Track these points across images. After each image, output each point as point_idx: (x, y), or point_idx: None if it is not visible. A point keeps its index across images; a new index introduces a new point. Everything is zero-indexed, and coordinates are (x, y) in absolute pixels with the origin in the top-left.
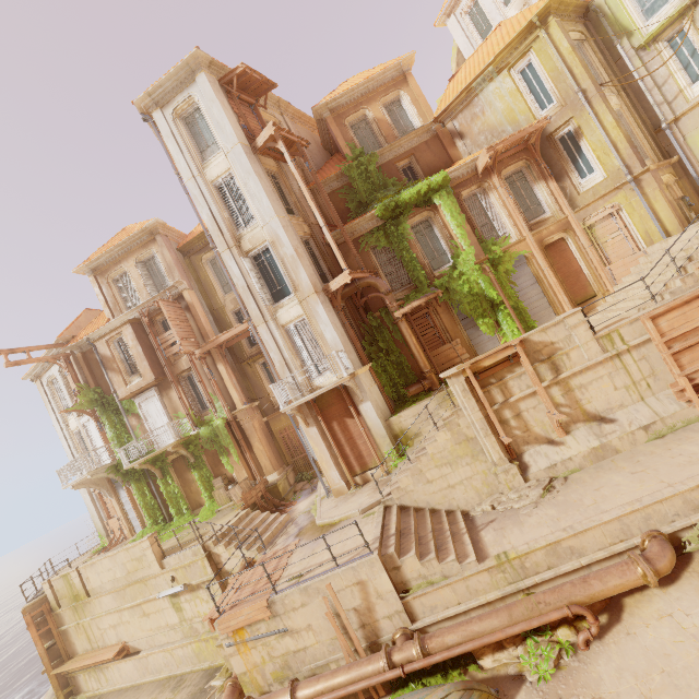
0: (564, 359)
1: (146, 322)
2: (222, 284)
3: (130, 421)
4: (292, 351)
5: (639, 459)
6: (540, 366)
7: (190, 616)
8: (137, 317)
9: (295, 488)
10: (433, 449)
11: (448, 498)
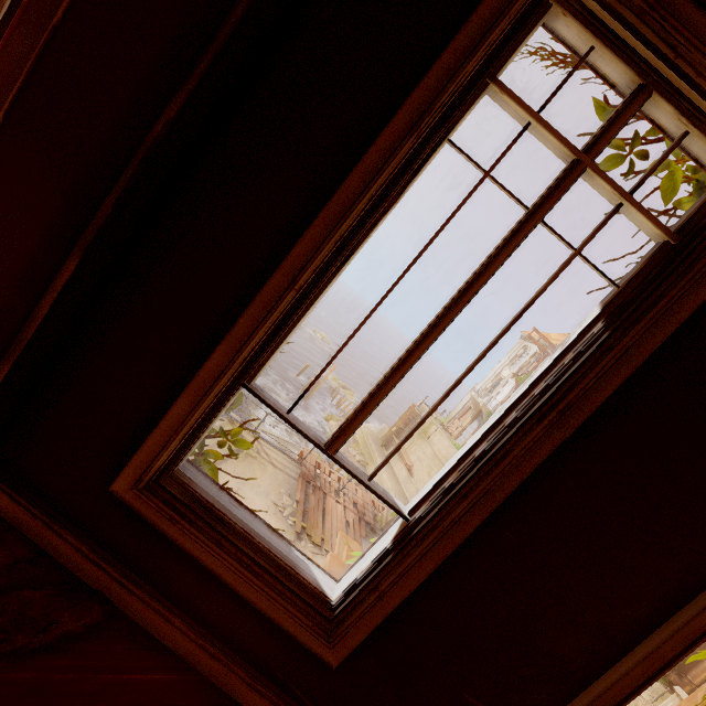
0: None
1: None
2: None
3: None
4: None
5: None
6: None
7: None
8: None
9: None
10: None
11: None
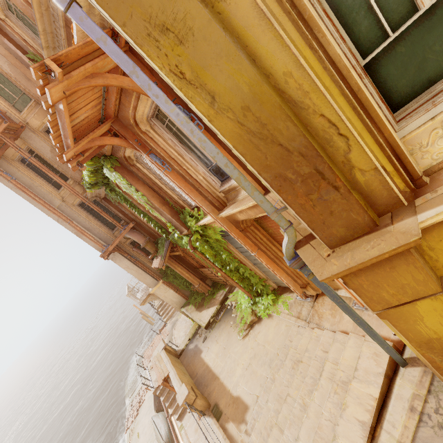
0: None
1: None
2: None
3: None
4: None
5: None
6: None
7: None
8: None
9: None
10: None
11: None
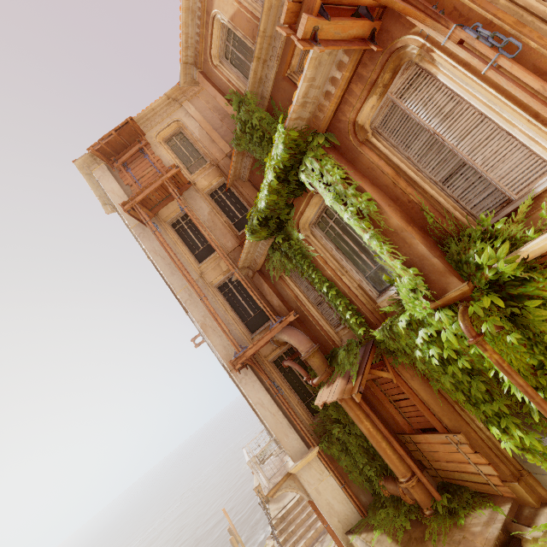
0: None
1: None
2: None
3: None
4: None
5: None
6: None
7: None
8: None
9: None
10: None
11: None
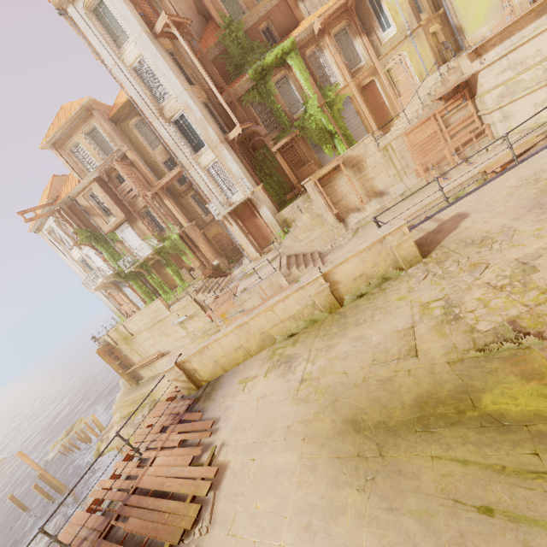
0: (363, 165)
1: (106, 179)
2: (149, 143)
3: (116, 246)
4: (213, 183)
5: (396, 210)
6: (351, 170)
7: (192, 330)
8: (98, 176)
9: (229, 267)
10: (301, 224)
11: (311, 247)
